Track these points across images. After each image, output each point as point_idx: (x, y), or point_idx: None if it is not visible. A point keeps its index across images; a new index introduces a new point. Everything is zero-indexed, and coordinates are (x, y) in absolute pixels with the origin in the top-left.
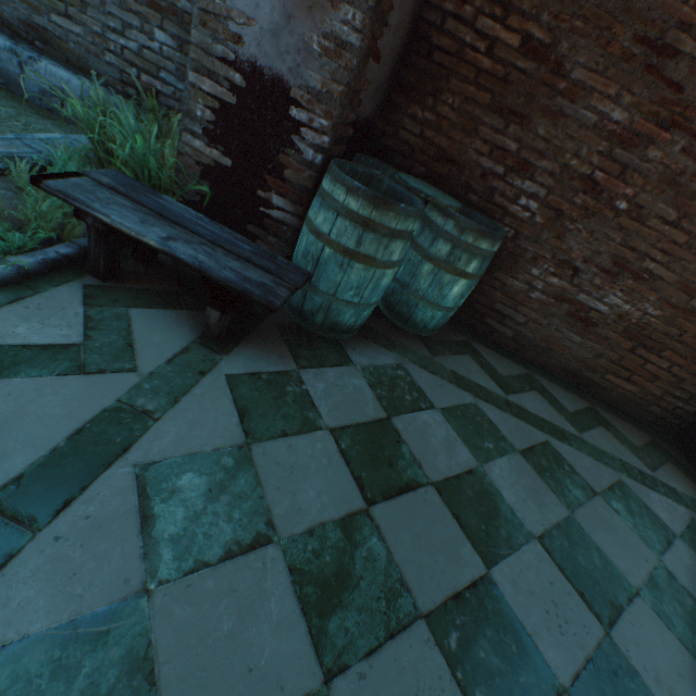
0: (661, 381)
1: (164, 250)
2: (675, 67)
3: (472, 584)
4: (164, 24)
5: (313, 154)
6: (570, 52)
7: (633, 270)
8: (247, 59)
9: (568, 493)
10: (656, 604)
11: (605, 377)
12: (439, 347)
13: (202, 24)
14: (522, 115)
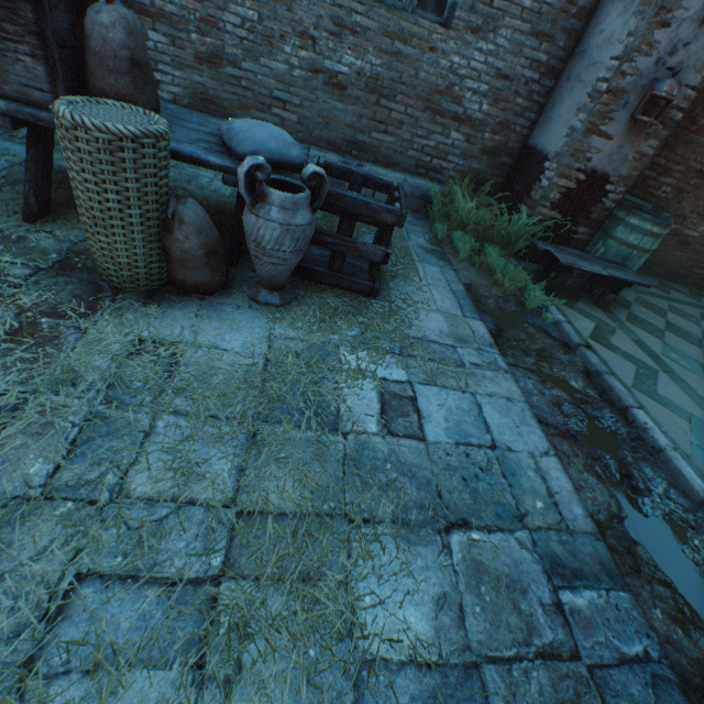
0: None
1: (609, 276)
2: None
3: None
4: (459, 128)
5: (610, 204)
6: (700, 113)
7: None
8: (590, 168)
9: None
10: None
11: (690, 271)
12: None
13: (571, 156)
14: (670, 146)
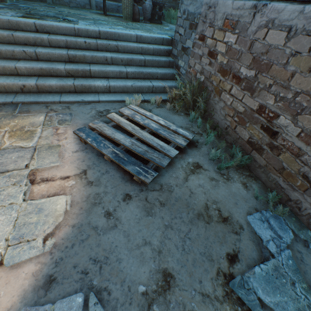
0: None
1: None
2: None
3: None
4: None
5: None
6: None
7: None
8: None
9: None
10: None
11: None
12: None
13: None
14: None
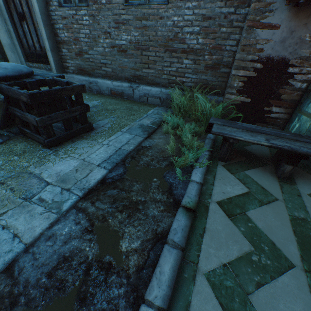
0: None
1: (271, 145)
2: None
3: None
4: (187, 57)
5: (300, 84)
6: None
7: None
8: (264, 56)
9: None
10: None
11: None
12: None
13: (241, 50)
14: None
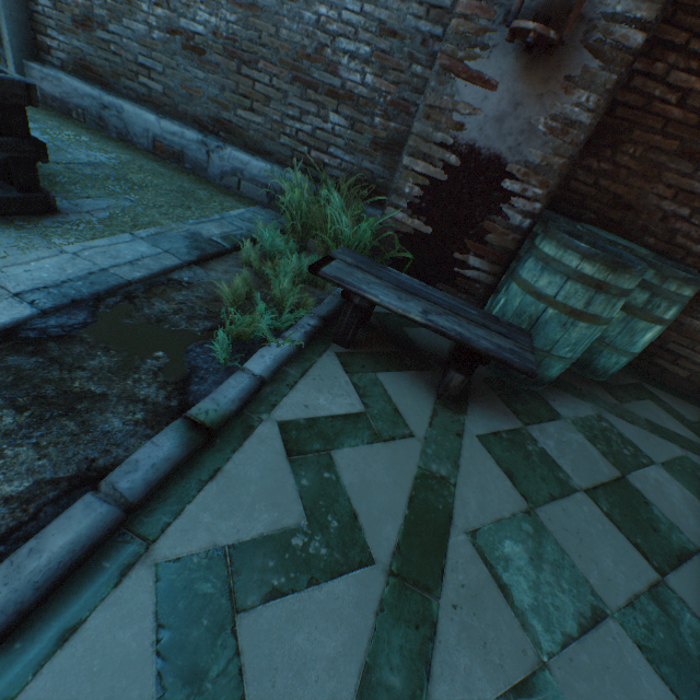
0: None
1: (428, 324)
2: None
3: None
4: (339, 108)
5: (521, 220)
6: None
7: None
8: (465, 142)
9: None
10: None
11: None
12: (620, 392)
13: (425, 117)
14: None
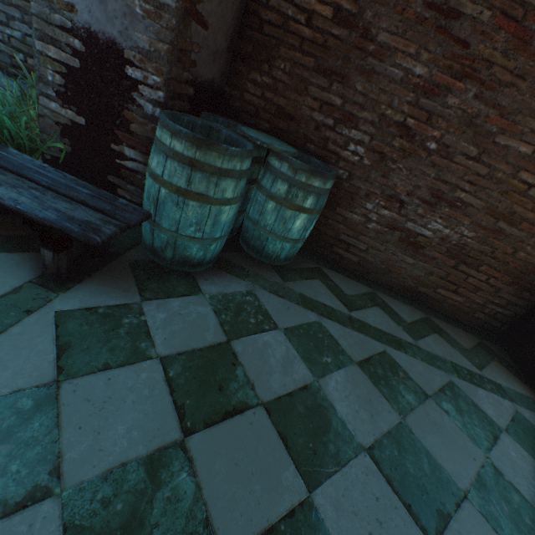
0: (482, 291)
1: None
2: (461, 27)
3: (290, 513)
4: None
5: (153, 109)
6: (374, 19)
7: (448, 199)
8: (82, 25)
9: (401, 399)
10: (484, 505)
11: (436, 291)
12: (292, 274)
13: None
14: (342, 75)
